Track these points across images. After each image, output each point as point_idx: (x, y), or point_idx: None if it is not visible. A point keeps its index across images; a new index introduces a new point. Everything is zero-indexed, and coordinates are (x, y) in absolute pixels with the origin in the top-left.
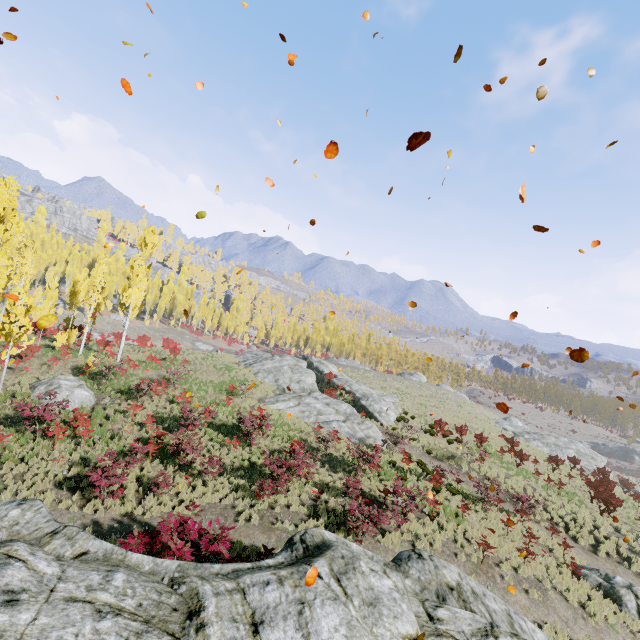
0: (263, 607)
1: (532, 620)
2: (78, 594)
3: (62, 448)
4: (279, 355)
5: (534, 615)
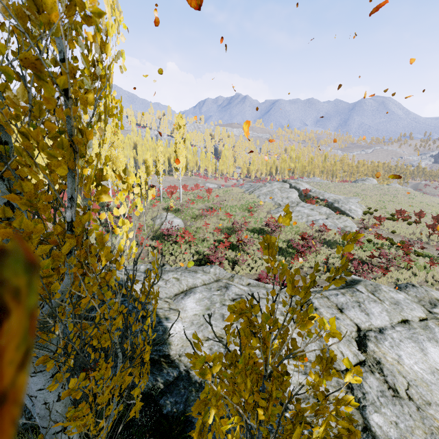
0: (340, 303)
1: None
2: (261, 296)
3: (184, 247)
4: (268, 183)
5: None
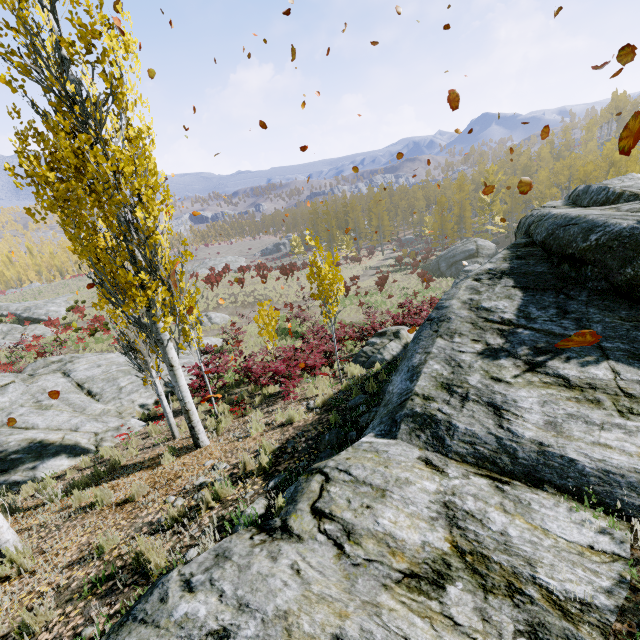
0: None
1: None
2: None
3: None
4: None
5: None
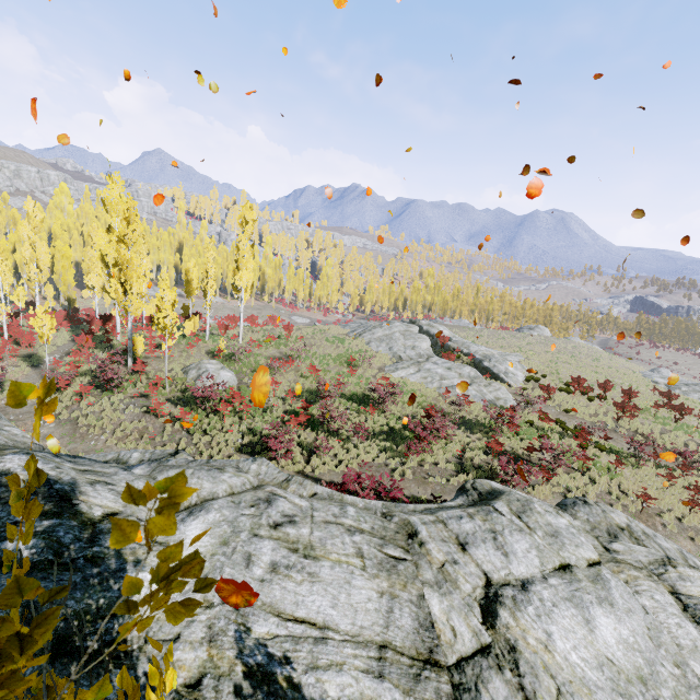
0: (463, 533)
1: None
2: (330, 519)
3: (230, 421)
4: (387, 322)
5: None
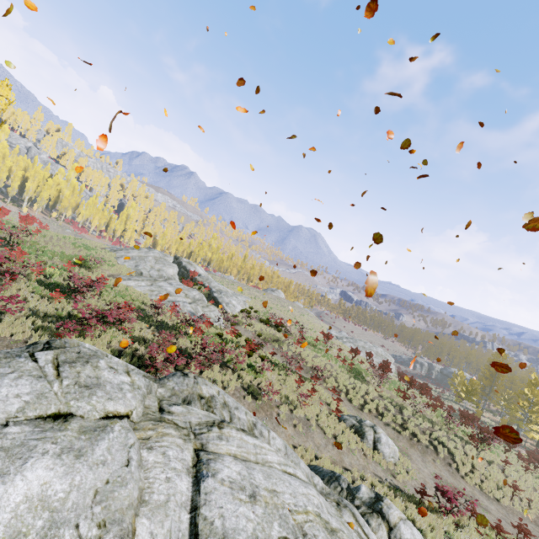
0: None
1: (291, 444)
2: None
3: None
4: (148, 249)
5: (295, 441)
